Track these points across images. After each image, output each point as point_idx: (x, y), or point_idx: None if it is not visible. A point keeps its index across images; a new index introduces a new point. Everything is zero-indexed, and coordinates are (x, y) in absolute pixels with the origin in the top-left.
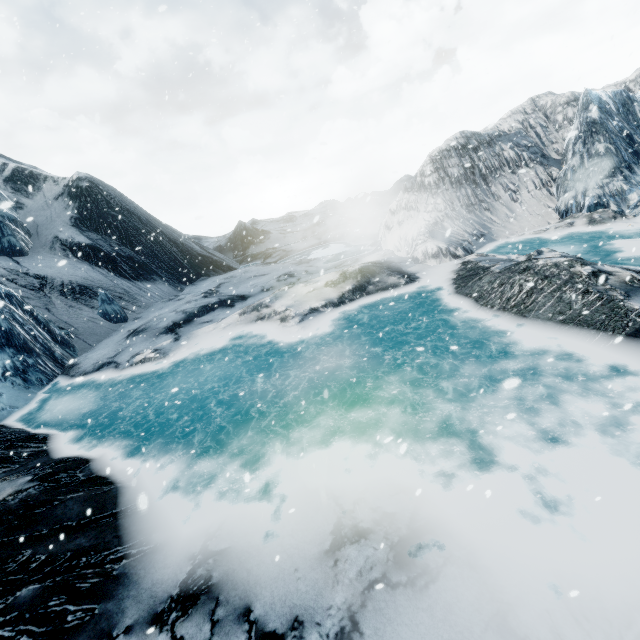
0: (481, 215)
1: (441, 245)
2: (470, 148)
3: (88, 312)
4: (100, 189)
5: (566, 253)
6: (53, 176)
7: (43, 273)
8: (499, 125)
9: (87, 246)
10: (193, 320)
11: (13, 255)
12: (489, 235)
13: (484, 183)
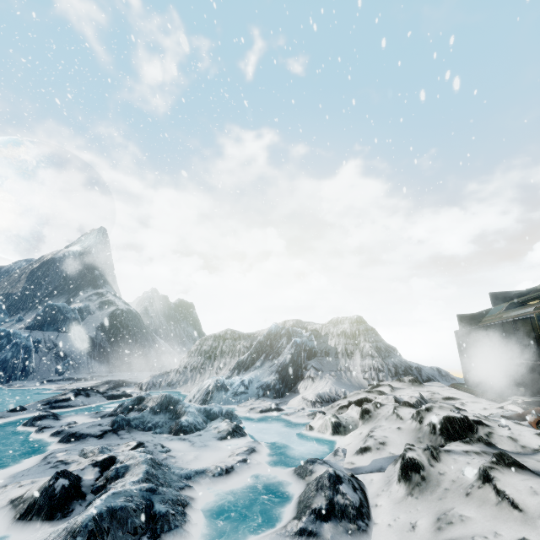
0: (195, 375)
1: (144, 381)
2: (223, 338)
3: (53, 365)
4: (123, 314)
5: (119, 394)
6: (119, 304)
7: (59, 343)
8: (263, 330)
9: (90, 337)
10: (58, 381)
11: (61, 333)
12: (178, 386)
13: (214, 358)
